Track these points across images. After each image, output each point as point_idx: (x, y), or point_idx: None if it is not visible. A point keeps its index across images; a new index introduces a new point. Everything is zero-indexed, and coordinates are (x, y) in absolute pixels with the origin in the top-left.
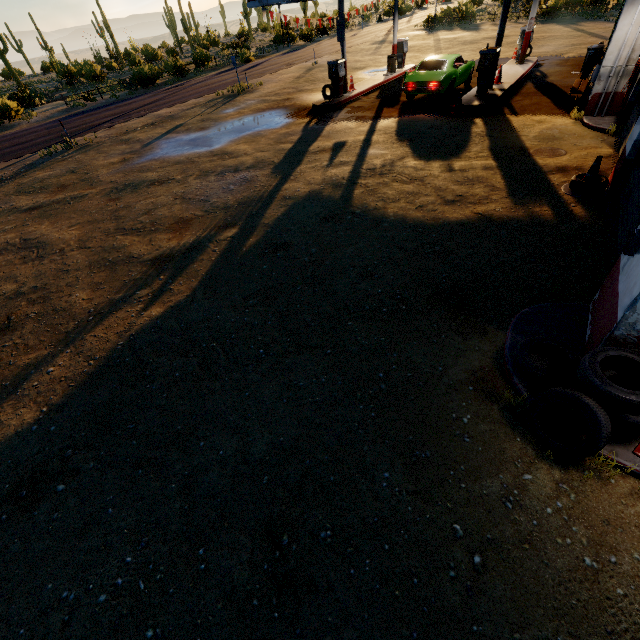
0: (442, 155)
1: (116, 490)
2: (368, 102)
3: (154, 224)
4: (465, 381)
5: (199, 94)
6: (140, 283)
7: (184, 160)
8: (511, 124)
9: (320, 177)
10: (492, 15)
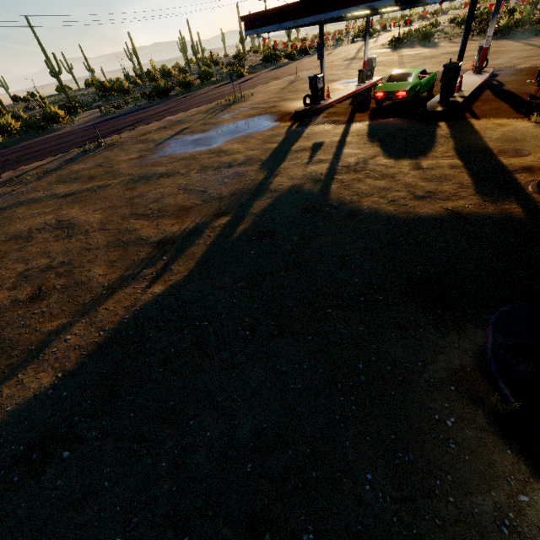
0: (410, 154)
1: (112, 463)
2: (342, 108)
3: (161, 211)
4: (446, 380)
5: (202, 103)
6: (146, 262)
7: (188, 157)
8: (473, 127)
9: (301, 173)
10: (449, 34)
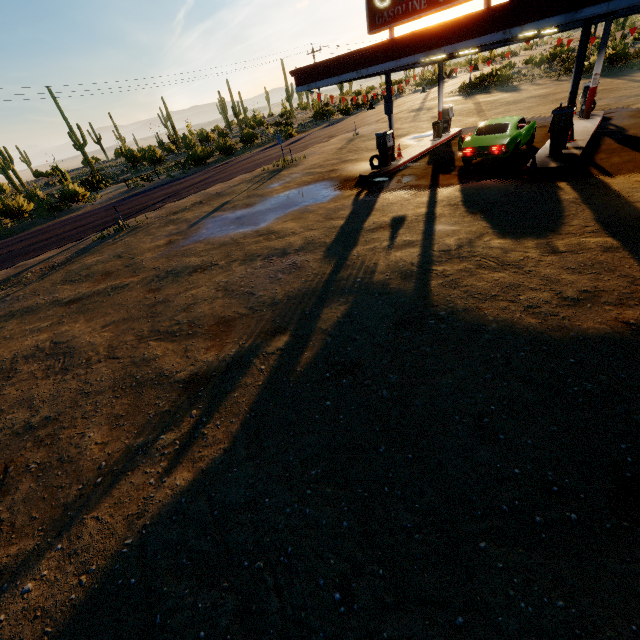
0: (533, 230)
1: None
2: (419, 169)
3: (192, 325)
4: None
5: (246, 170)
6: (167, 420)
7: (229, 241)
8: (611, 187)
9: (383, 262)
10: (529, 76)
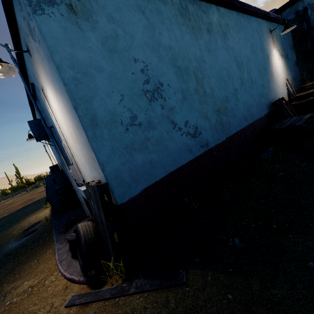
0: None
1: (2, 221)
2: None
3: None
4: None
5: None
6: None
7: None
8: None
9: None
10: None
